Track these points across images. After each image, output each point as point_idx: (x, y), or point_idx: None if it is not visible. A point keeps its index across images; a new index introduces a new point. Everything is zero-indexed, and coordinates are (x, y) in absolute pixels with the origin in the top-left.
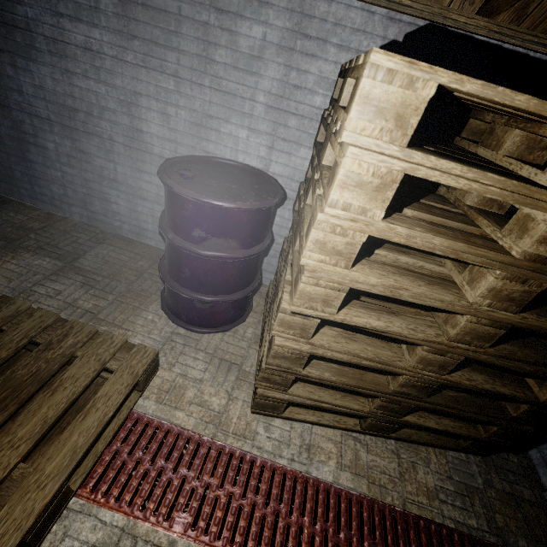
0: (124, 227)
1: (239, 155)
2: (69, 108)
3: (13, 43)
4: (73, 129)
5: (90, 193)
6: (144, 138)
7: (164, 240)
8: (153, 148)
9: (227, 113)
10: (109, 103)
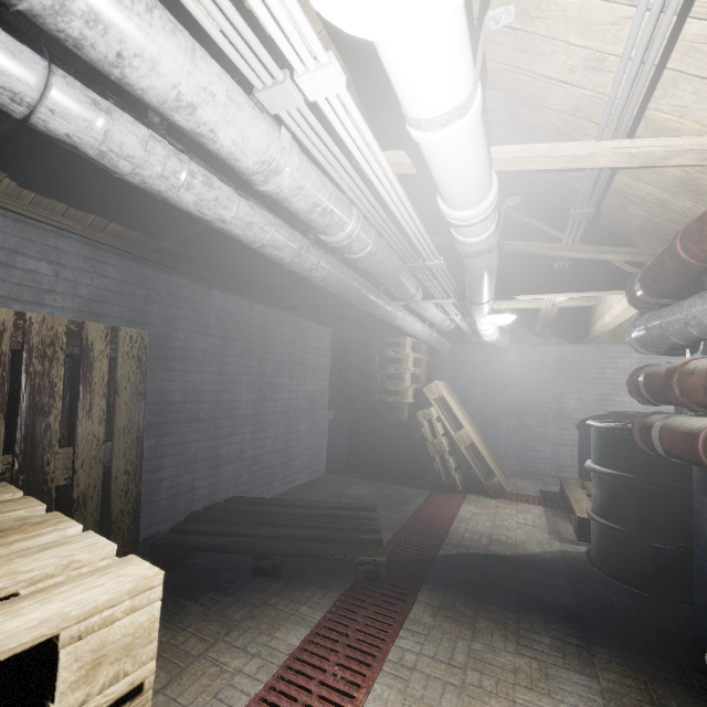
0: (547, 467)
1: (627, 409)
2: (521, 406)
3: (497, 385)
4: (521, 415)
5: (524, 449)
6: (566, 411)
7: (579, 471)
8: (571, 415)
9: (616, 392)
10: (546, 399)
